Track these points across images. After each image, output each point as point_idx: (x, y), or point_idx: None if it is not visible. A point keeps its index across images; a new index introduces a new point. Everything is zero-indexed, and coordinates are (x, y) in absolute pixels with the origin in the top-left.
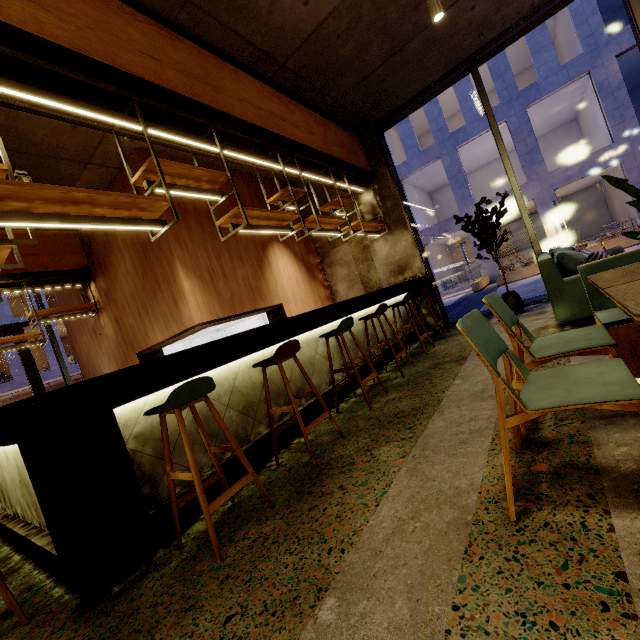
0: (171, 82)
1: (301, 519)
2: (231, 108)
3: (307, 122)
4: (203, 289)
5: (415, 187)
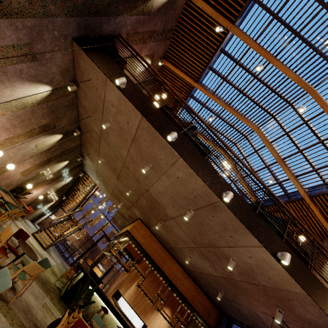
0: (153, 255)
1: None
2: (163, 266)
3: (190, 286)
4: (135, 292)
5: None
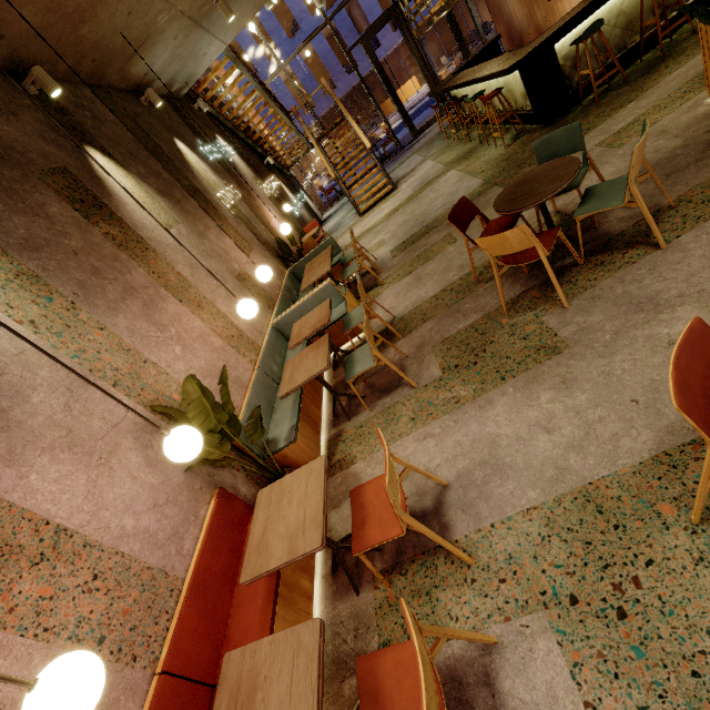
0: None
1: (637, 85)
2: None
3: None
4: None
5: None
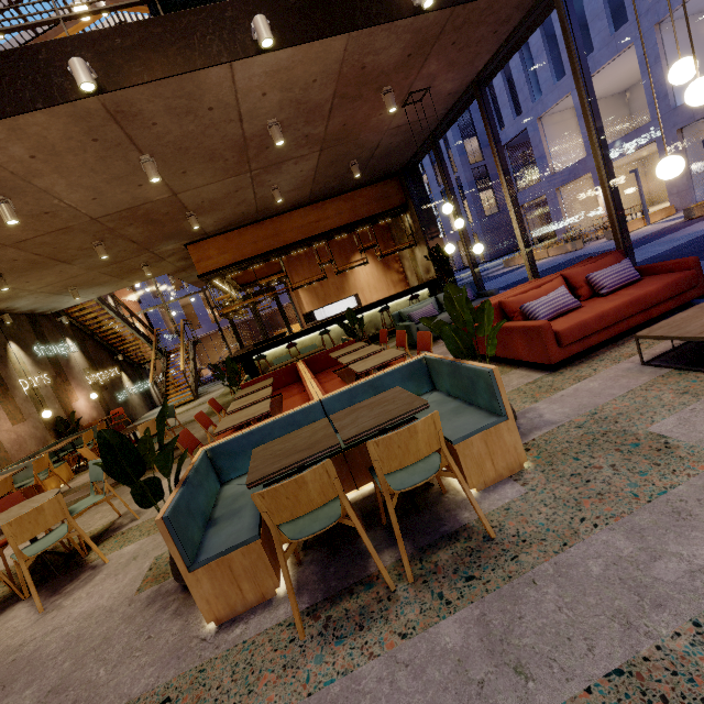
0: (261, 248)
1: None
2: (286, 239)
3: (337, 208)
4: (309, 295)
5: None
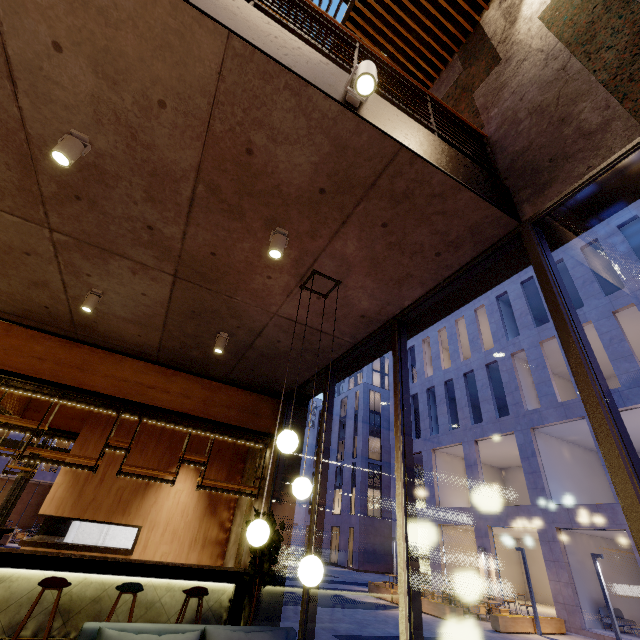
0: (42, 370)
1: None
2: (88, 382)
3: (189, 388)
4: (70, 486)
5: (567, 441)
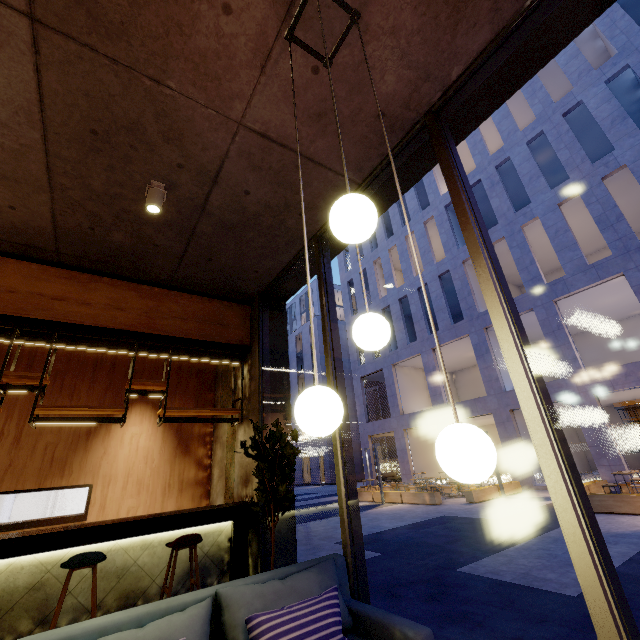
0: None
1: None
2: None
3: (120, 297)
4: None
5: None
